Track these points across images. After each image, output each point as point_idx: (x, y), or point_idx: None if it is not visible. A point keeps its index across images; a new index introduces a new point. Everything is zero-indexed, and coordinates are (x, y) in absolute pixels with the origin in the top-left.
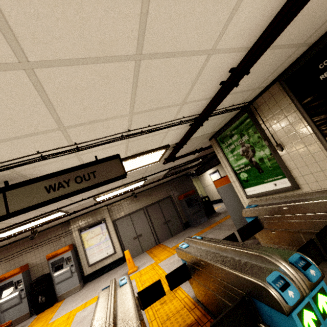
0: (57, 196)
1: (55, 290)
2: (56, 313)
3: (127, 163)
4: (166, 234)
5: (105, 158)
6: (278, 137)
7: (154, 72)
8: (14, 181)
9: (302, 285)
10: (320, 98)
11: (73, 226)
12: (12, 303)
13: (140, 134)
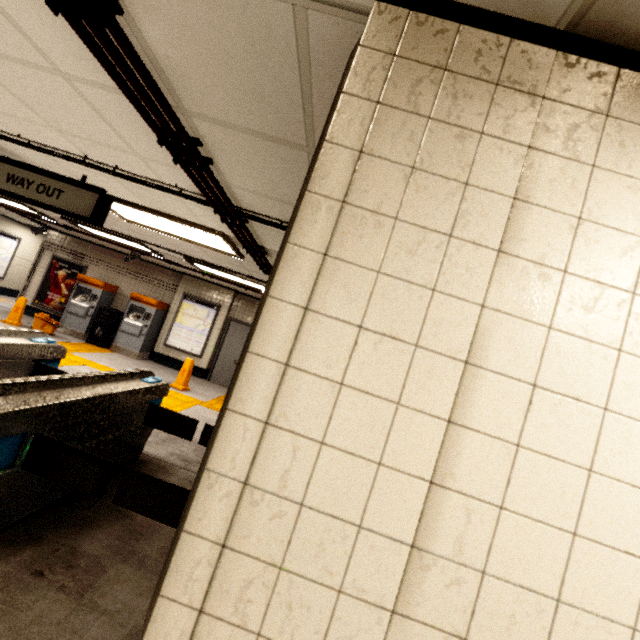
0: (11, 192)
1: (115, 336)
2: (88, 353)
3: (166, 223)
4: None
5: (86, 183)
6: None
7: (2, 72)
8: (3, 151)
9: None
10: None
11: (183, 285)
12: (78, 311)
13: (114, 174)
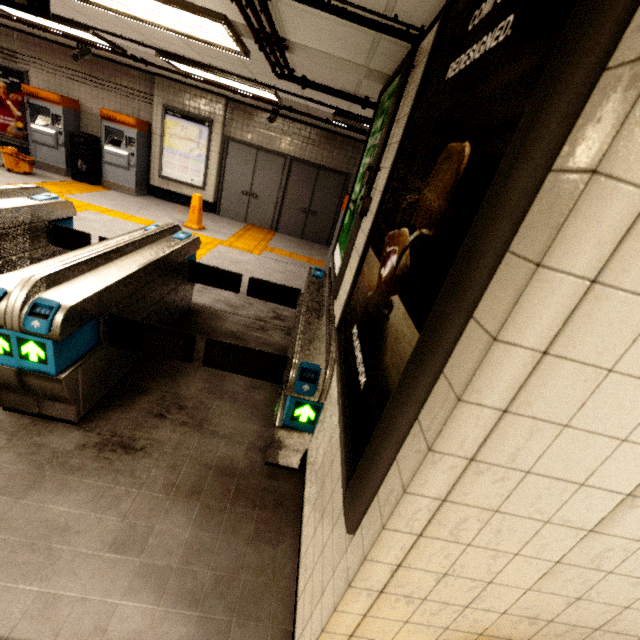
0: None
1: (102, 170)
2: (82, 194)
3: None
4: (294, 228)
5: None
6: (378, 182)
7: None
8: None
9: (12, 320)
10: (415, 142)
11: (159, 92)
12: (46, 140)
13: None
